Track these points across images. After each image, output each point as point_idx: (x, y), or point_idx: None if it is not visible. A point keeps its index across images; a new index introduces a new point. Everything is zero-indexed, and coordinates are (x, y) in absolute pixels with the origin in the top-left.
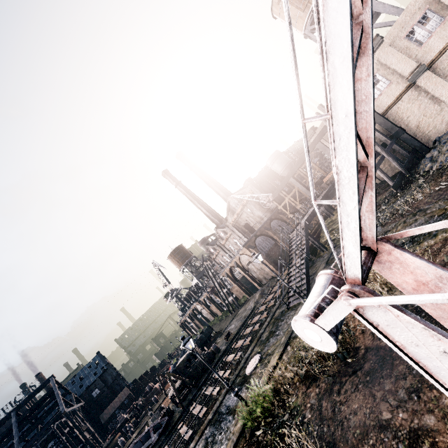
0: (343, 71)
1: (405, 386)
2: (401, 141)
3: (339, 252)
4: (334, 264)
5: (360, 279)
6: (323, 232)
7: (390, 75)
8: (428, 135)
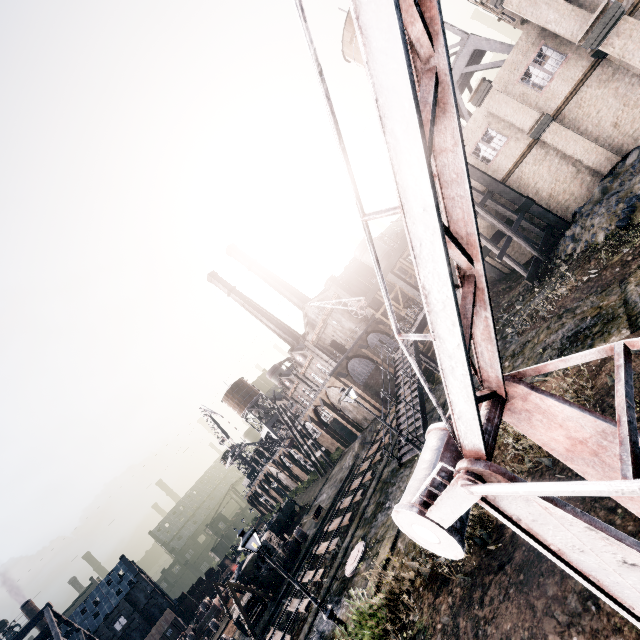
0: (409, 143)
1: (576, 589)
2: (531, 216)
3: None
4: (448, 414)
5: (482, 451)
6: None
7: (507, 130)
8: (565, 205)
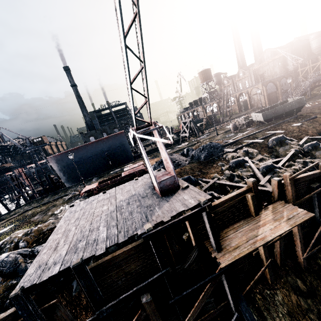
0: None
1: None
2: None
3: (317, 97)
4: None
5: None
6: (314, 90)
7: None
8: None
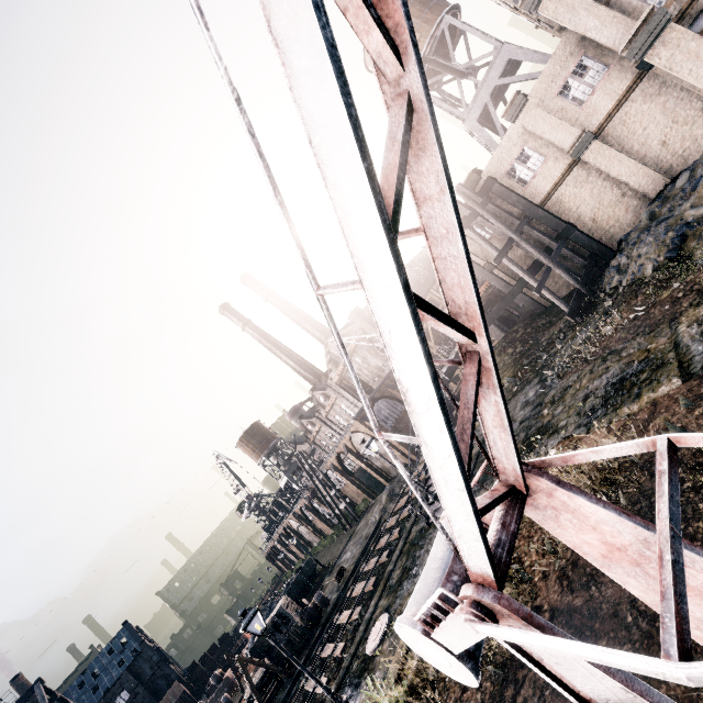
0: (358, 201)
1: None
2: (573, 243)
3: None
4: None
5: (491, 577)
6: None
7: (545, 149)
8: (609, 232)
